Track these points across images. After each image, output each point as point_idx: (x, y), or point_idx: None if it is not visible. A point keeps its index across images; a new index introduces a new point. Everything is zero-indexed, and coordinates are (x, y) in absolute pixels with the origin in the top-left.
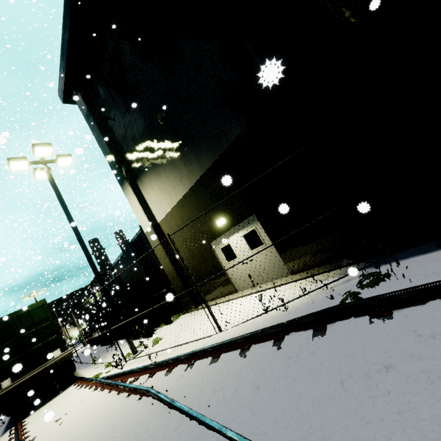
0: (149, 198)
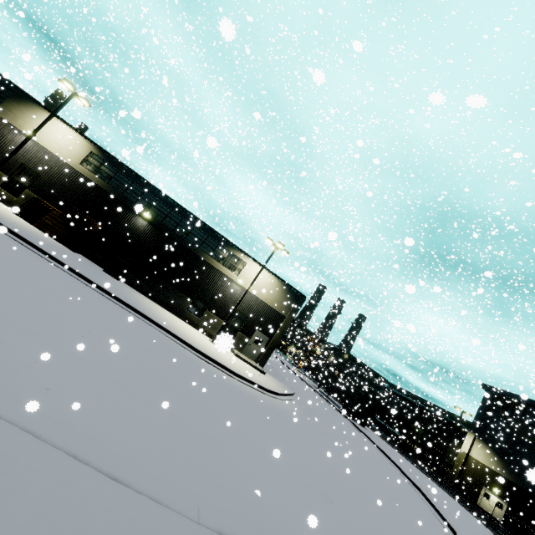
0: (475, 447)
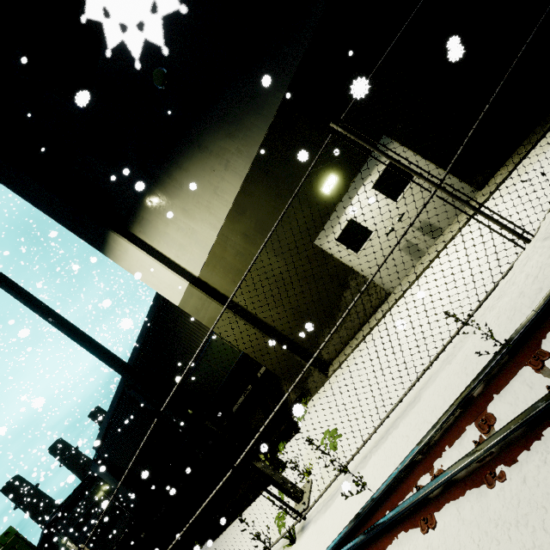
0: (164, 243)
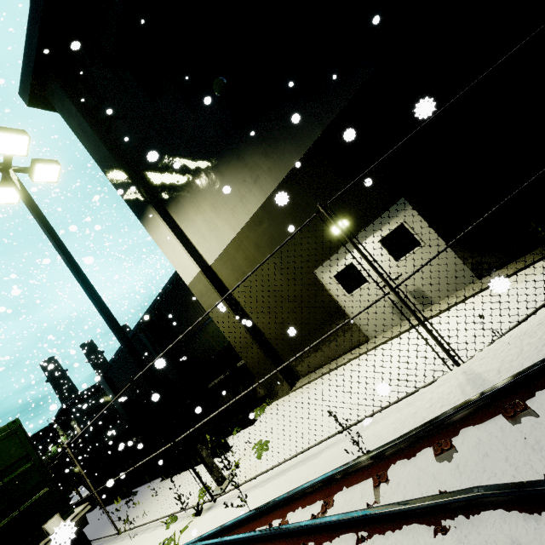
0: (191, 228)
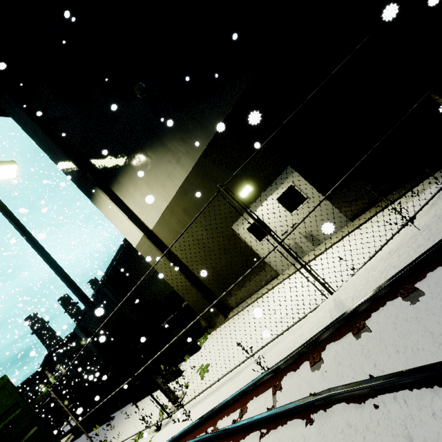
0: (132, 202)
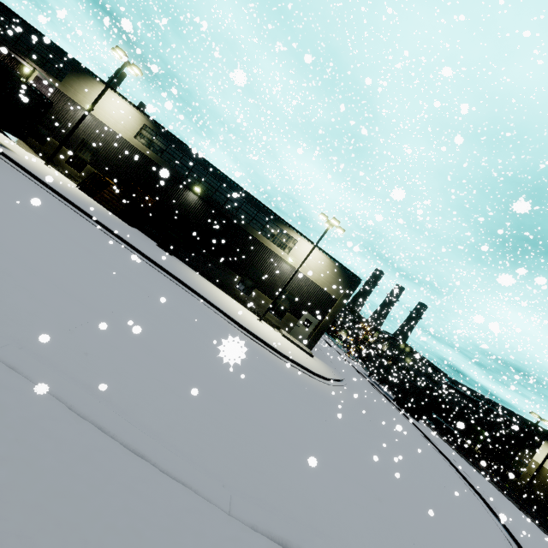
0: None
